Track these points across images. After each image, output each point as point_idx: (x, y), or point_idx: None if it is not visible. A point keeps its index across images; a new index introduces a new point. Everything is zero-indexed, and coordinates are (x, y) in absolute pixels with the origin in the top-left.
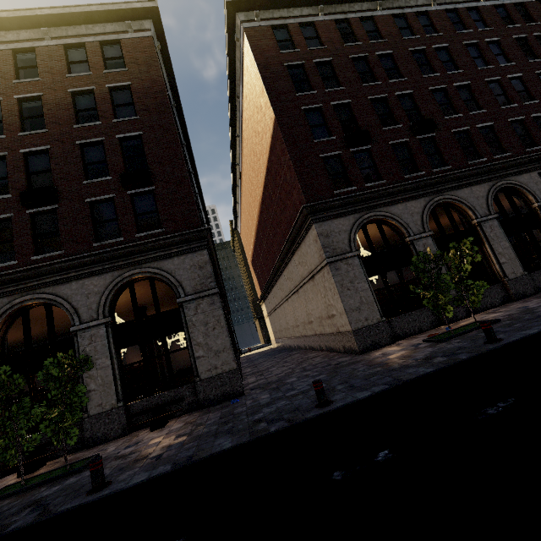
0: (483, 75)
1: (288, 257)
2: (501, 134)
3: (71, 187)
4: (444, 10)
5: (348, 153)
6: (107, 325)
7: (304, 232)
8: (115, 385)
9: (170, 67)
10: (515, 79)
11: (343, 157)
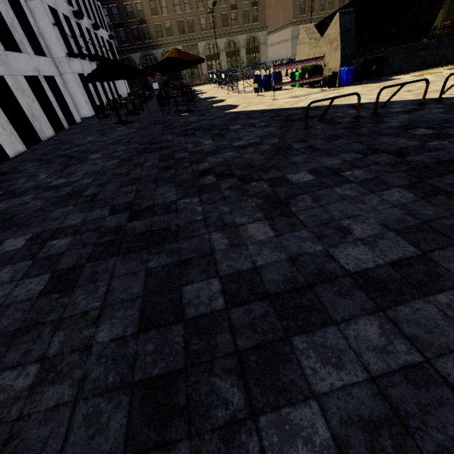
0: None
1: (279, 30)
2: None
3: (239, 4)
4: None
5: (308, 0)
6: (245, 48)
7: (288, 27)
8: (246, 63)
9: None
10: None
11: (306, 2)
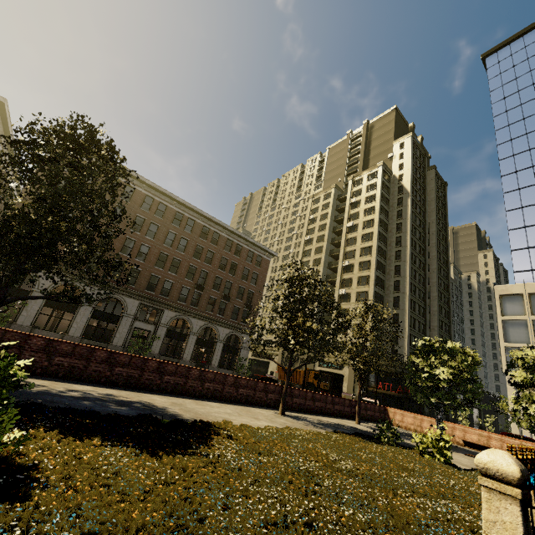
0: (162, 248)
1: None
2: (141, 277)
3: None
4: (177, 211)
5: None
6: None
7: None
8: None
9: (6, 121)
10: (178, 260)
11: None
